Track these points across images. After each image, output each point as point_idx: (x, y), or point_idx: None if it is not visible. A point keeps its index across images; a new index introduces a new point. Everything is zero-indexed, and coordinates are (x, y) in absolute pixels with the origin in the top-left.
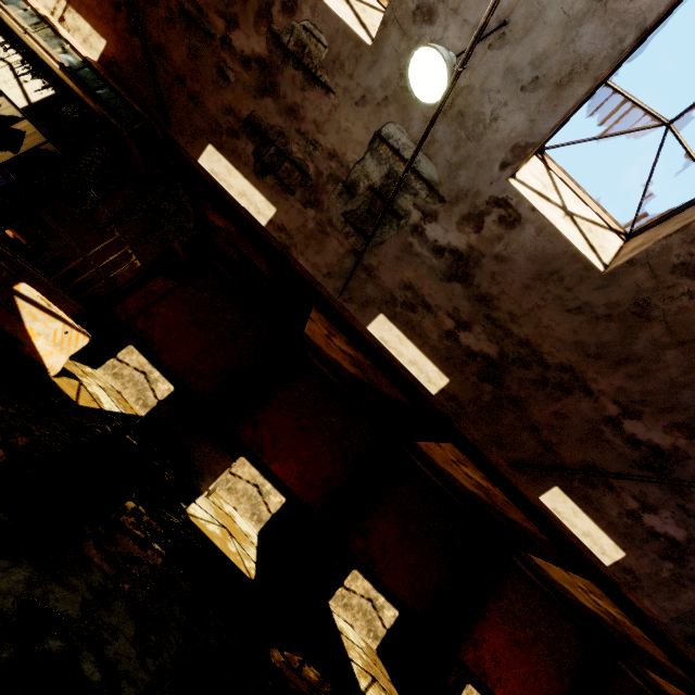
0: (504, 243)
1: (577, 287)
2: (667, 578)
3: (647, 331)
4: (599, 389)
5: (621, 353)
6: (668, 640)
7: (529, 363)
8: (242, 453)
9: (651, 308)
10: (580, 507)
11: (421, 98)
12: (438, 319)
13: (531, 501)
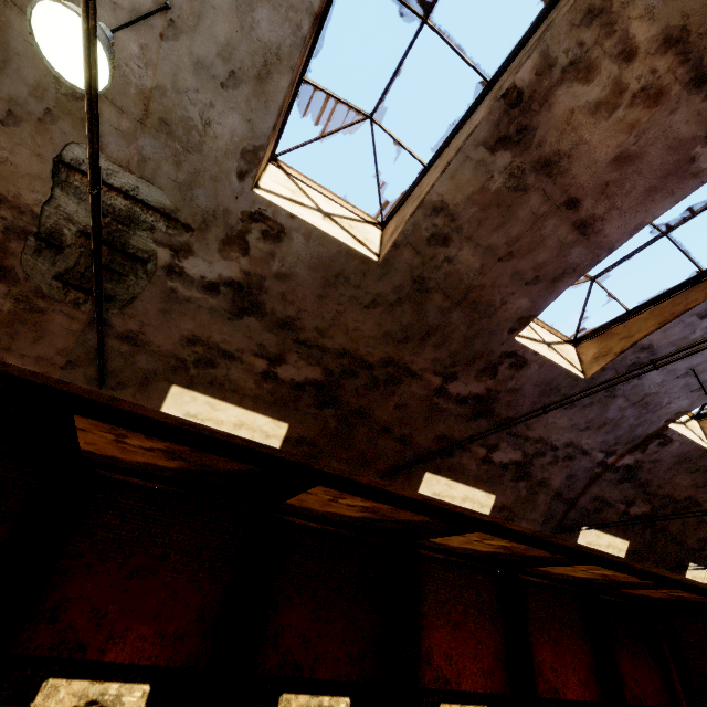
0: (279, 259)
1: (363, 282)
2: (526, 495)
3: (432, 302)
4: (420, 368)
5: (422, 329)
6: (544, 539)
7: (355, 370)
8: (45, 674)
9: (426, 282)
10: (451, 479)
11: (80, 84)
12: (246, 364)
13: (413, 498)
